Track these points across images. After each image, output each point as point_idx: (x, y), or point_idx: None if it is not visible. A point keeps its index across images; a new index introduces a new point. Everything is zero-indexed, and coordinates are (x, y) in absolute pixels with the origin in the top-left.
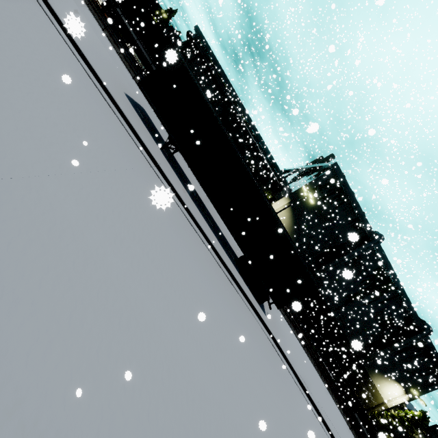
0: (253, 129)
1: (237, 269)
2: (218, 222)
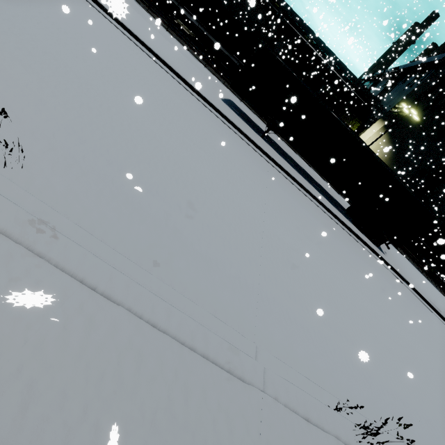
0: (321, 47)
1: (350, 221)
2: (319, 181)
